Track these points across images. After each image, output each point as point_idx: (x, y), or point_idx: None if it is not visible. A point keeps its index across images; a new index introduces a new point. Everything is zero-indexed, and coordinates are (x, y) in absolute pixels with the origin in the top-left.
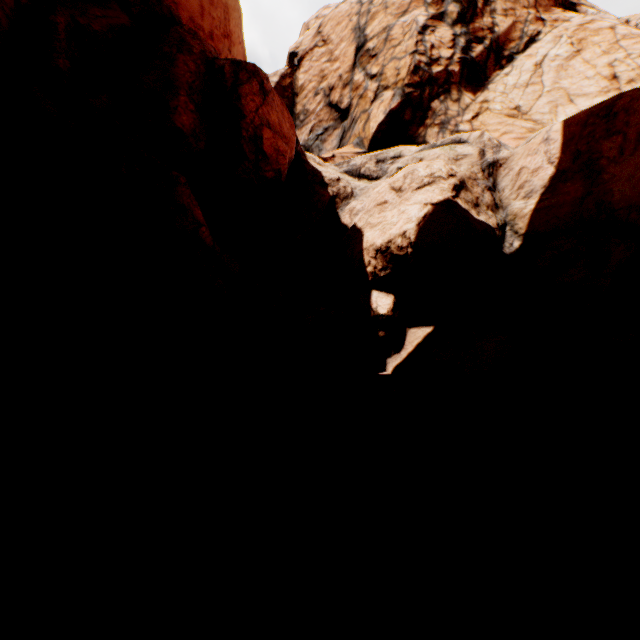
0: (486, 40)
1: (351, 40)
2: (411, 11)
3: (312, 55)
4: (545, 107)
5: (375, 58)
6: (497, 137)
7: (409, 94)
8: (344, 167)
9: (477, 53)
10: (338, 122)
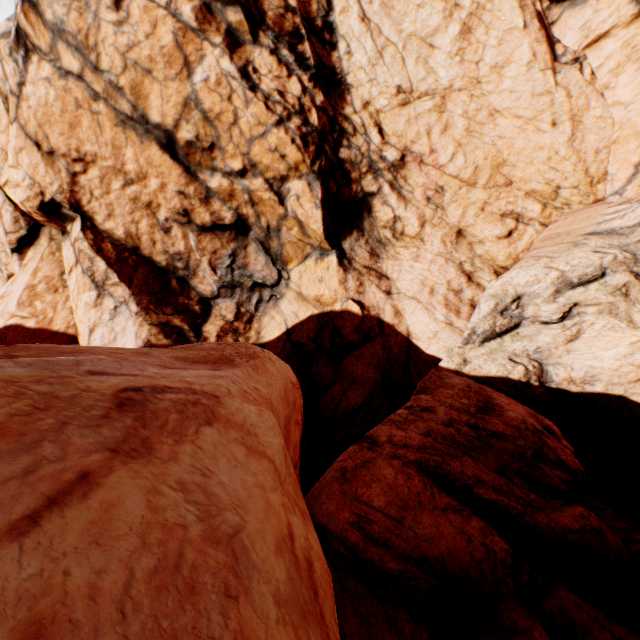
0: (301, 29)
1: (136, 140)
2: (198, 60)
3: (86, 190)
4: (419, 70)
5: (217, 149)
6: (429, 143)
7: (319, 169)
8: (476, 339)
9: (310, 55)
10: (241, 239)
